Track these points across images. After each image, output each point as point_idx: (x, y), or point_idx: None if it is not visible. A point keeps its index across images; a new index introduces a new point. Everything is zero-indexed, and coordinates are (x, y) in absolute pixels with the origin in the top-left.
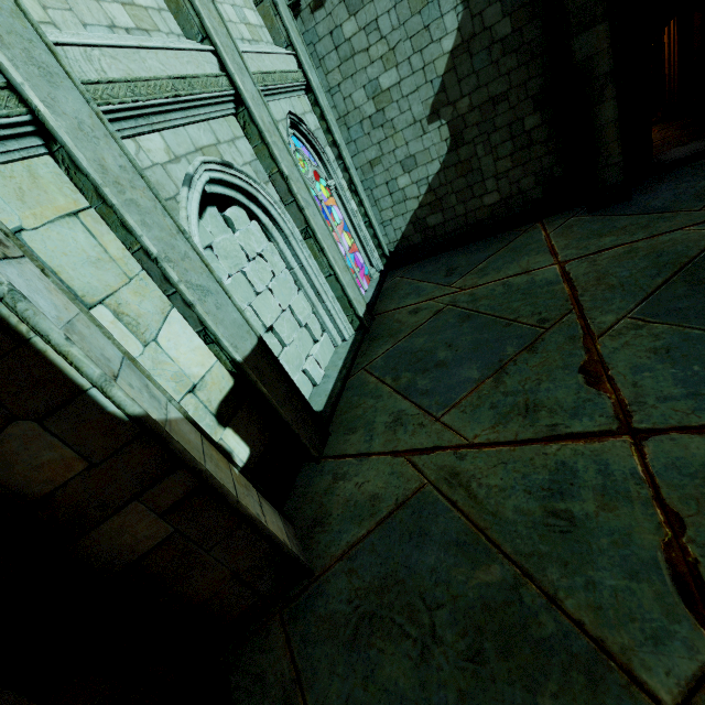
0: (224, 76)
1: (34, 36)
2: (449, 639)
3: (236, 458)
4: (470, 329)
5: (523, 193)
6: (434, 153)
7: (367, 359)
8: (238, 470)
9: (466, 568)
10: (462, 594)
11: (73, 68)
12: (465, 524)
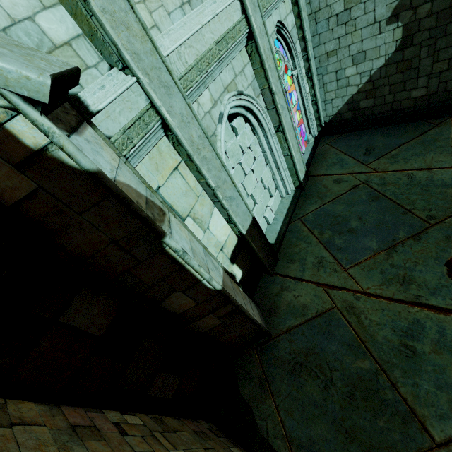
0: (243, 18)
1: (160, 63)
2: (339, 385)
3: (237, 278)
4: (376, 209)
5: (448, 91)
6: (383, 51)
7: (302, 212)
8: (241, 288)
9: (351, 358)
10: (347, 368)
11: (173, 70)
12: (354, 336)
